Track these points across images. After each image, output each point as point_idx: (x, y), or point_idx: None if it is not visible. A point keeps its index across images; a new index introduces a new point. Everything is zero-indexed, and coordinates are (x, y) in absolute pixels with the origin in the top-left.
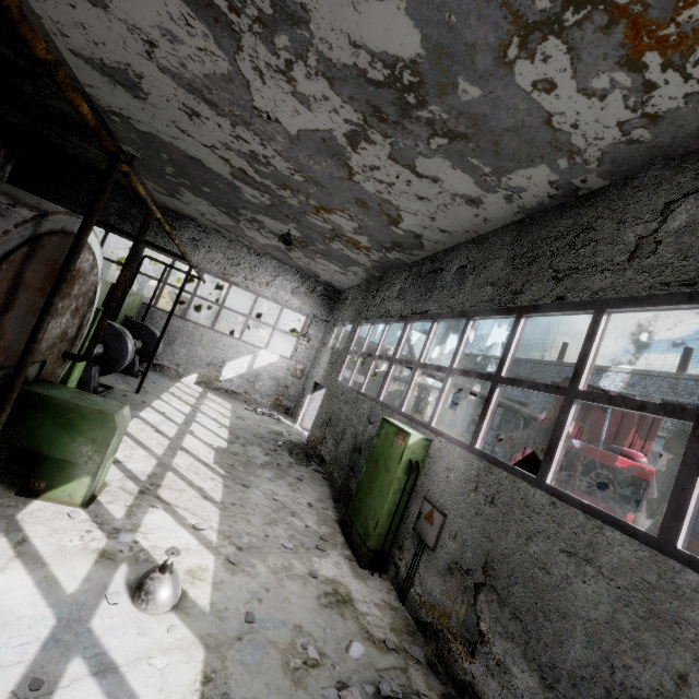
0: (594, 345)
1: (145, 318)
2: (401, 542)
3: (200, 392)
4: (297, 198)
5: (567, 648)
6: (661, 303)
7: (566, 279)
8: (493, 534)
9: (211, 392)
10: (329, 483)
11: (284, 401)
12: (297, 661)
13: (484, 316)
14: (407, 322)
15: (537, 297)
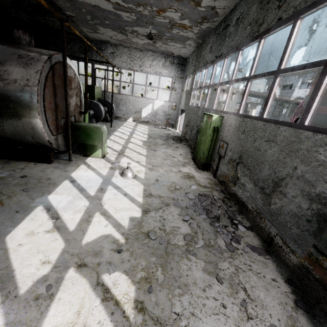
0: (291, 41)
1: (105, 97)
2: (214, 159)
3: (135, 124)
4: (147, 9)
5: (262, 172)
6: (326, 0)
7: (283, 4)
8: (243, 144)
9: (139, 123)
10: (190, 148)
11: (170, 121)
12: (172, 188)
13: (246, 45)
14: (214, 64)
15: (269, 23)
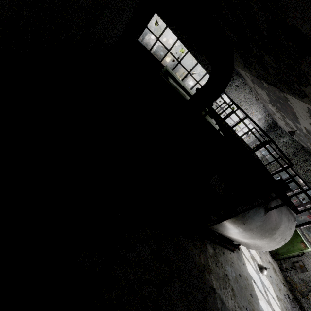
0: None
1: None
2: (285, 260)
3: None
4: None
5: None
6: None
7: None
8: None
9: None
10: None
11: None
12: (278, 288)
13: None
14: None
15: None
